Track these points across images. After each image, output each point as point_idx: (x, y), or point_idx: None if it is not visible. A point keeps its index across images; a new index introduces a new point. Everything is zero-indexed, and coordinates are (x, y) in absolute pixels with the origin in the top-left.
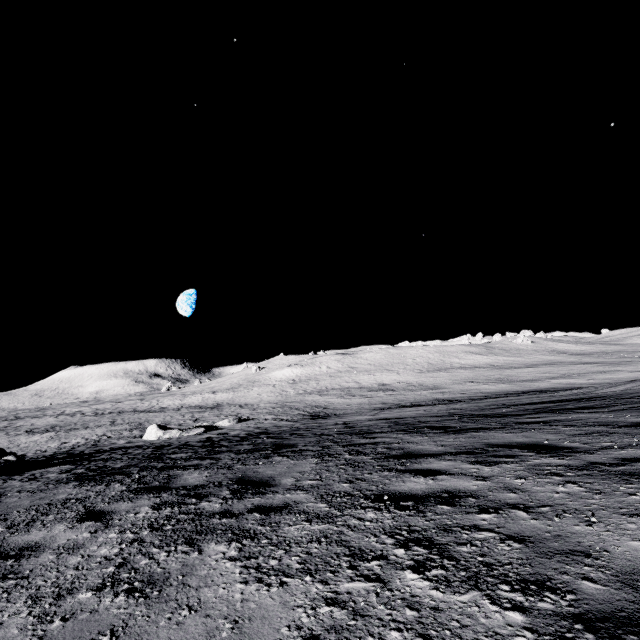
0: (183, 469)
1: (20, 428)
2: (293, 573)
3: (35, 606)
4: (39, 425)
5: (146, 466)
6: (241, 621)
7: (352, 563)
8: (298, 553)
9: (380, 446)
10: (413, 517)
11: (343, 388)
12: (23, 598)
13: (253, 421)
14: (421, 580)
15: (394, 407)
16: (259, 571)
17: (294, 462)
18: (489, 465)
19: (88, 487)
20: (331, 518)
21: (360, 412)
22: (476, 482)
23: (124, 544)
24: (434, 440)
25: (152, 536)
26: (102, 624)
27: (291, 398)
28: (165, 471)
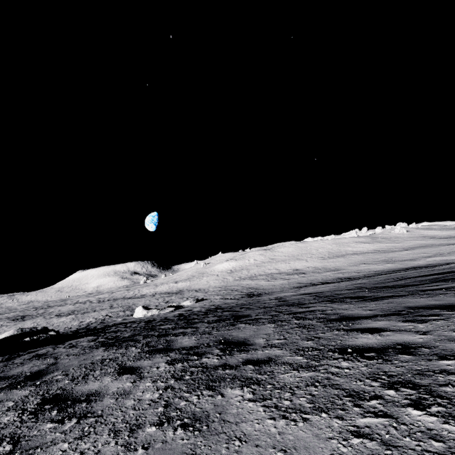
0: (175, 336)
1: (52, 313)
2: (309, 411)
3: (118, 438)
4: (64, 311)
5: (147, 335)
6: (288, 450)
7: (355, 402)
8: (303, 395)
9: (317, 313)
10: (383, 365)
11: (267, 274)
12: (106, 431)
13: (207, 301)
14: (427, 416)
15: (308, 285)
16: (279, 409)
17: (256, 327)
18: (421, 322)
19: (113, 350)
20: (313, 367)
21: (283, 290)
22: (419, 336)
23: (160, 390)
24: (359, 306)
25: (178, 384)
26: (176, 452)
27: (231, 283)
28: (162, 337)
